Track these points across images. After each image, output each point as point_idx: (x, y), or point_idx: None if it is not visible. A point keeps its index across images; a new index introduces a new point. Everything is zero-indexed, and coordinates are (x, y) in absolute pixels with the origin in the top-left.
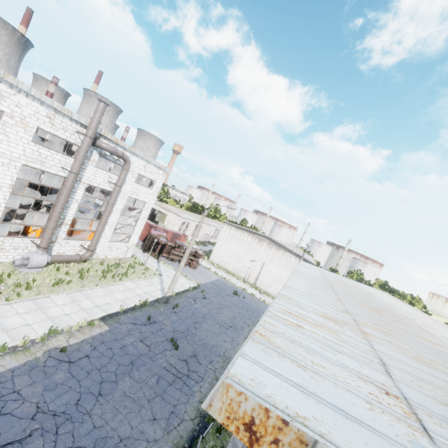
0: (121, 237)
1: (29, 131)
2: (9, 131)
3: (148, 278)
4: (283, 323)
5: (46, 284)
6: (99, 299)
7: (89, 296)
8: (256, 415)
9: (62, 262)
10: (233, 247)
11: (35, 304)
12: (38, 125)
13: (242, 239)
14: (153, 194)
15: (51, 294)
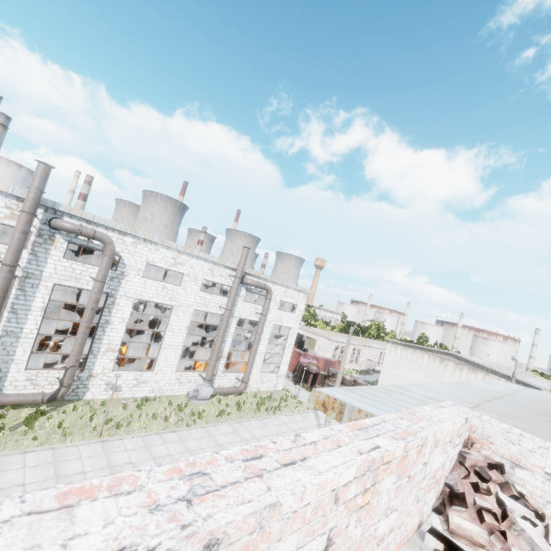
0: (270, 368)
1: (198, 283)
2: (187, 287)
3: (301, 413)
4: (373, 390)
5: (212, 414)
6: (256, 431)
7: (247, 427)
8: (325, 399)
9: (222, 395)
10: (405, 372)
11: (206, 432)
12: (203, 277)
13: (415, 360)
14: (297, 318)
15: (217, 423)
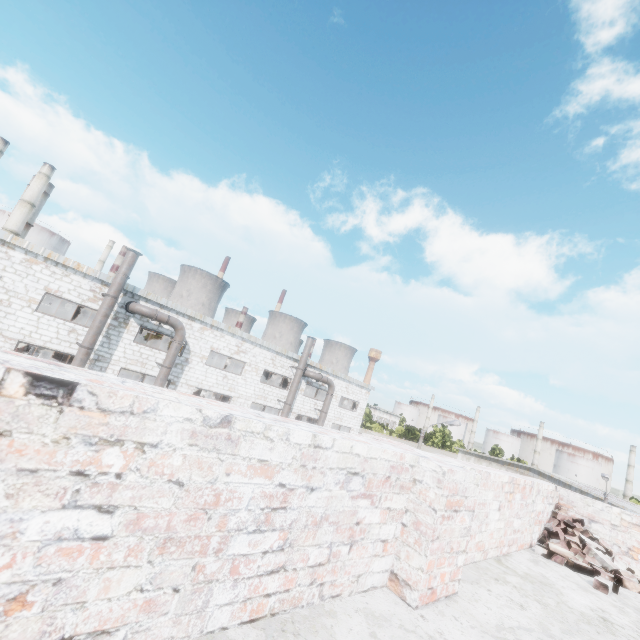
0: None
1: (259, 373)
2: (247, 377)
3: None
4: None
5: None
6: None
7: None
8: None
9: None
10: None
11: None
12: (265, 367)
13: None
14: (358, 417)
15: None
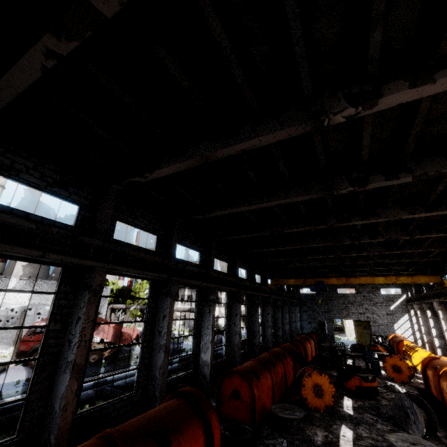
0: None
1: None
2: None
3: None
4: None
5: None
6: None
7: None
8: None
9: None
10: None
11: None
12: None
13: None
14: None
15: None
